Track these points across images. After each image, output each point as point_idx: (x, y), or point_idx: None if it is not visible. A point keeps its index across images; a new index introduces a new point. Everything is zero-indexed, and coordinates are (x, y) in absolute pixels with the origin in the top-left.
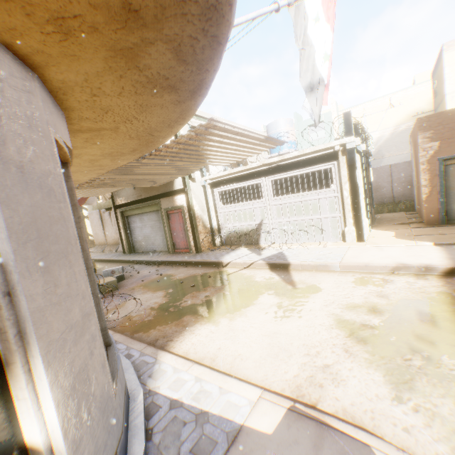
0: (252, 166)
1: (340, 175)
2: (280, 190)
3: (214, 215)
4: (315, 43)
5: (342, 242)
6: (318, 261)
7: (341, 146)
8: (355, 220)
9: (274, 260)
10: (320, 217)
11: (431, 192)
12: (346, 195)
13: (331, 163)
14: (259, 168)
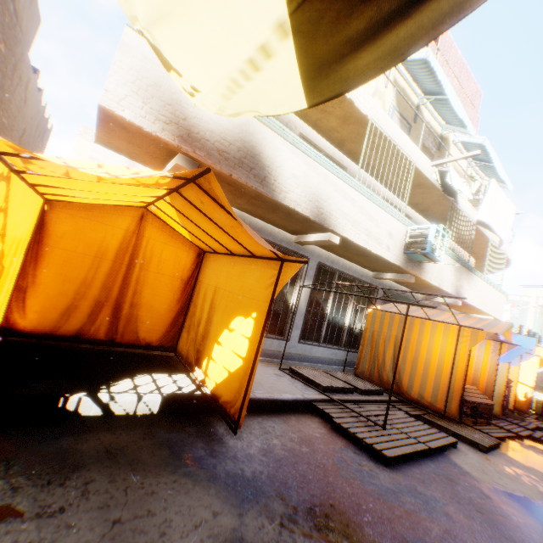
0: None
1: None
2: None
3: None
4: (503, 316)
5: None
6: None
7: None
8: None
9: None
10: None
11: None
12: None
13: None
14: None
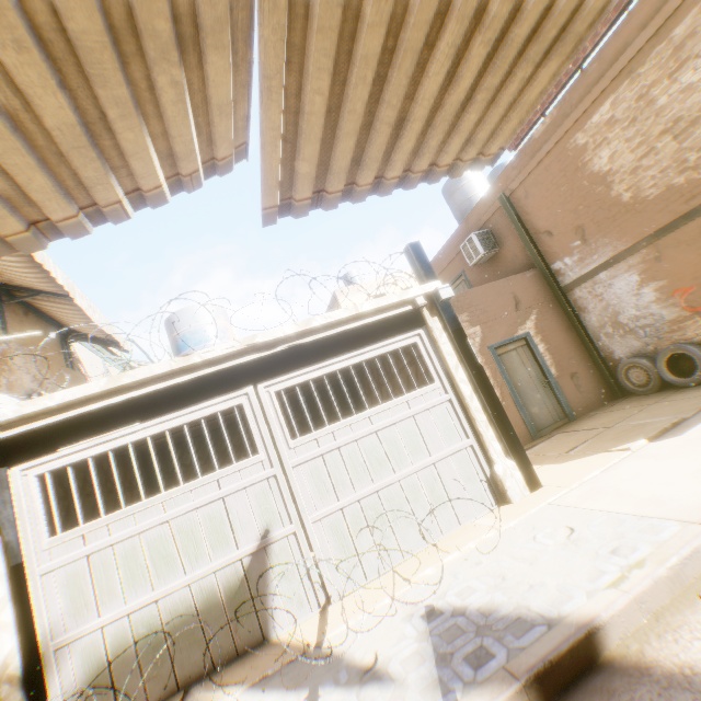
0: (210, 354)
1: (442, 353)
2: (206, 468)
3: (4, 596)
4: None
5: (499, 506)
6: (642, 554)
7: (423, 298)
8: (508, 441)
9: (516, 649)
10: (433, 461)
11: (504, 394)
12: (468, 393)
13: (413, 334)
14: (236, 360)
